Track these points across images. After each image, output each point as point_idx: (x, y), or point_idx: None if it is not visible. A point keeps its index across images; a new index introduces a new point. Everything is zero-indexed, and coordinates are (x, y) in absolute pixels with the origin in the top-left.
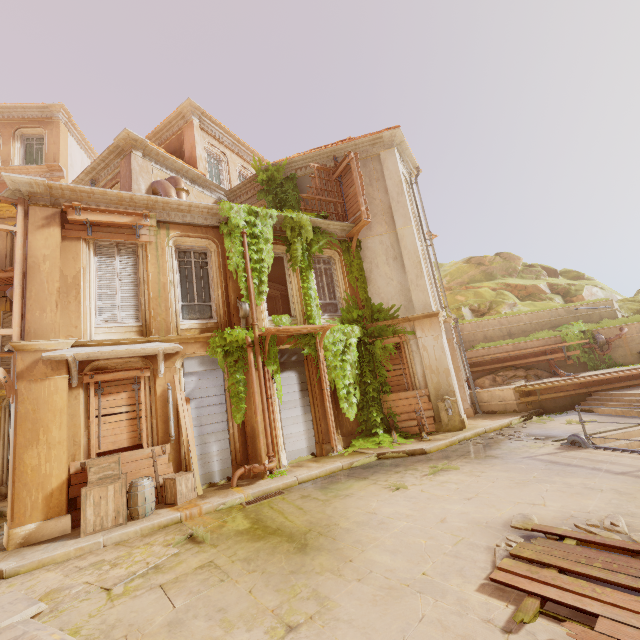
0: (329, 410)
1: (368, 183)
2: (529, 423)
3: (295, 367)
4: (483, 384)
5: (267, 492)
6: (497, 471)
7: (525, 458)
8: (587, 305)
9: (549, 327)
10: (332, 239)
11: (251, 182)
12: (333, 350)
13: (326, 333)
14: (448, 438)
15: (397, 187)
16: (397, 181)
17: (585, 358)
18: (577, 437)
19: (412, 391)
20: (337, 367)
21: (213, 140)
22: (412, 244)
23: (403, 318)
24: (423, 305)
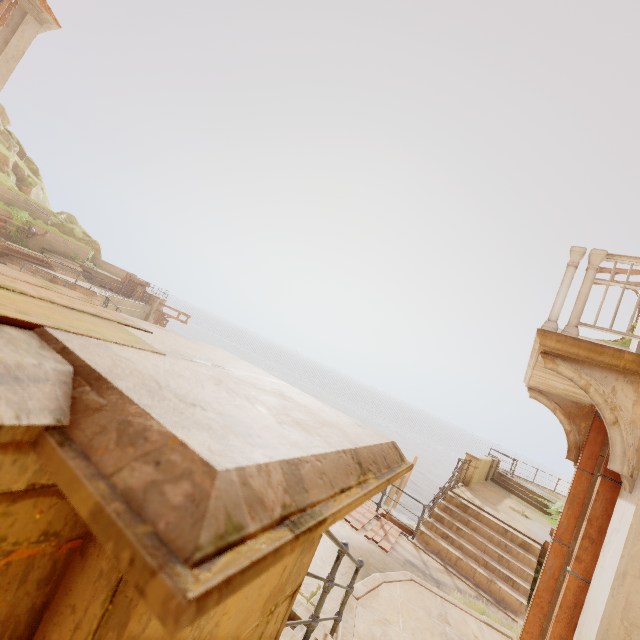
0: None
1: None
2: None
3: None
4: None
5: None
6: None
7: None
8: (39, 207)
9: (6, 202)
10: None
11: None
12: None
13: None
14: None
15: (18, 52)
16: (22, 49)
17: (15, 234)
18: None
19: None
20: None
21: None
22: None
23: None
24: None
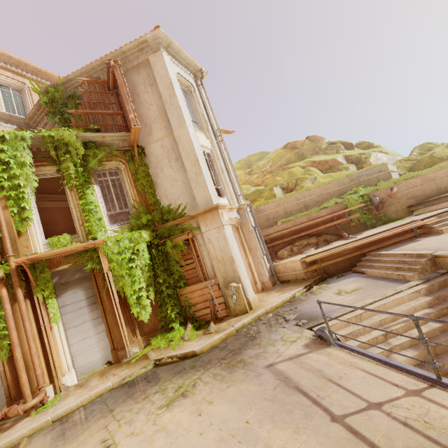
0: (118, 319)
1: (144, 90)
2: (309, 293)
3: (81, 283)
4: (282, 255)
5: (6, 447)
6: (224, 401)
7: (267, 368)
8: (366, 171)
9: (337, 195)
10: (112, 151)
11: (42, 106)
12: (119, 259)
13: (109, 245)
14: (226, 329)
15: (168, 89)
16: (168, 83)
17: (365, 219)
18: (322, 333)
19: (204, 282)
20: (125, 275)
21: (5, 71)
22: (188, 143)
23: (187, 216)
24: (205, 200)
